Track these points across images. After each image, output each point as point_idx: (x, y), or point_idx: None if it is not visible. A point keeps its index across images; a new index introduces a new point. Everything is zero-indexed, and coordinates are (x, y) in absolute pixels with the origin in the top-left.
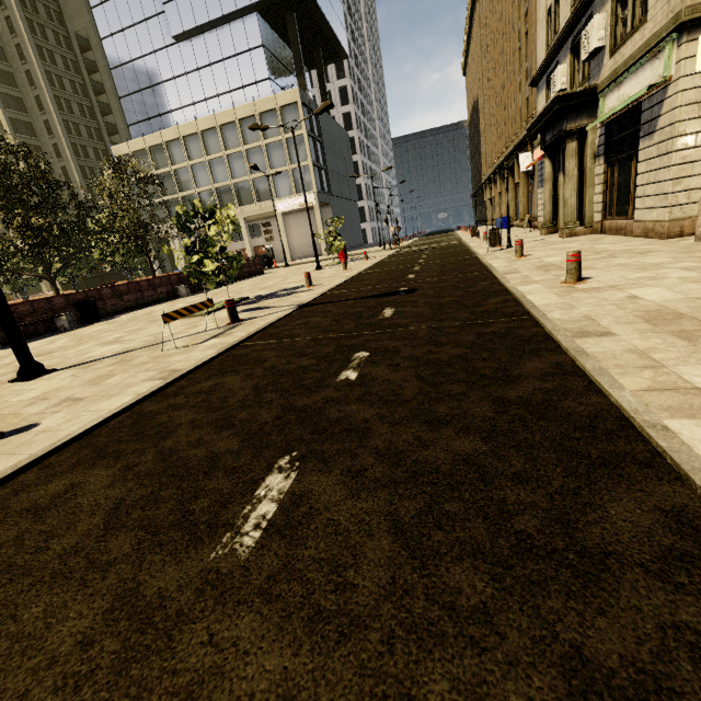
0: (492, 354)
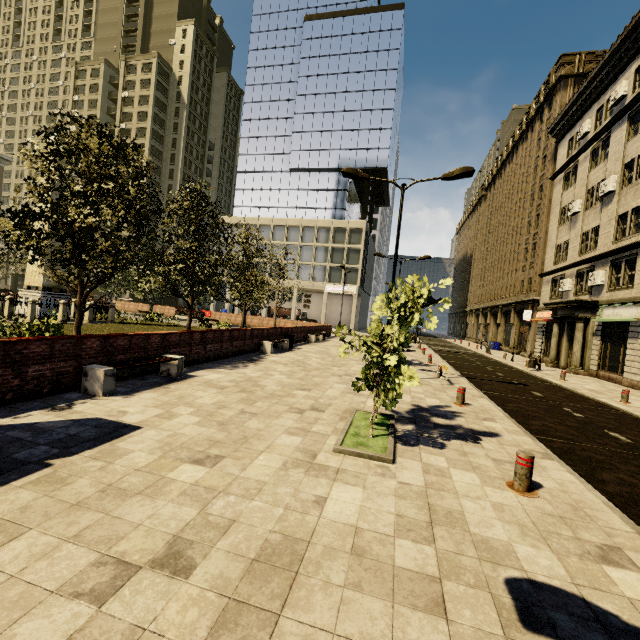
0: (628, 420)
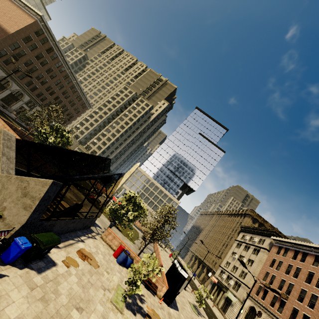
0: None
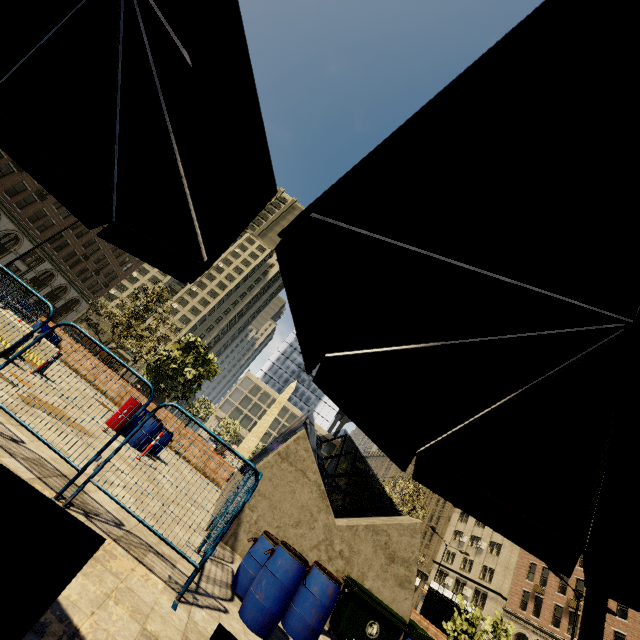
0: None
